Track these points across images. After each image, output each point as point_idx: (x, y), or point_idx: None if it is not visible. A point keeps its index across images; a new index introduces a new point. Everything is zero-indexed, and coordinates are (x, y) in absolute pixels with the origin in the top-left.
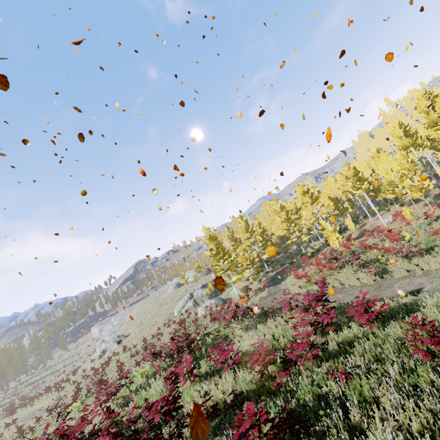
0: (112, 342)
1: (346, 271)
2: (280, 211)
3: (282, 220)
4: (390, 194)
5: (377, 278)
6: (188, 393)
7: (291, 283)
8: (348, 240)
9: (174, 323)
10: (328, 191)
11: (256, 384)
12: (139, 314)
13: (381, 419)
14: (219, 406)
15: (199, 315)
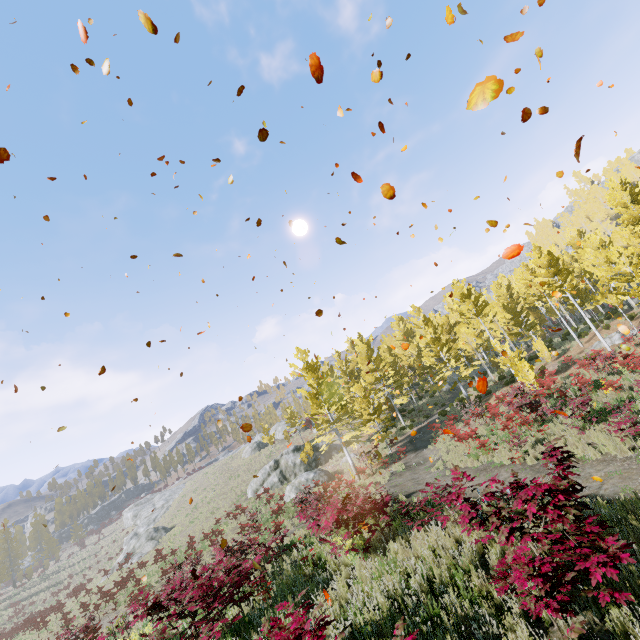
0: (144, 540)
1: (555, 428)
2: (423, 326)
3: (428, 341)
4: (618, 294)
5: (639, 445)
6: None
7: (445, 448)
8: (541, 376)
9: (243, 512)
10: (500, 298)
11: None
12: (195, 491)
13: None
14: None
15: (286, 499)
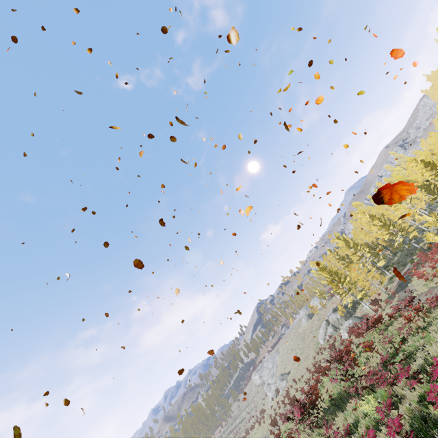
0: (279, 381)
1: None
2: (371, 221)
3: (378, 227)
4: None
5: None
6: (359, 370)
7: (416, 284)
8: None
9: (325, 350)
10: (415, 176)
11: (390, 354)
12: (287, 353)
13: (436, 345)
14: (376, 368)
15: (343, 337)
